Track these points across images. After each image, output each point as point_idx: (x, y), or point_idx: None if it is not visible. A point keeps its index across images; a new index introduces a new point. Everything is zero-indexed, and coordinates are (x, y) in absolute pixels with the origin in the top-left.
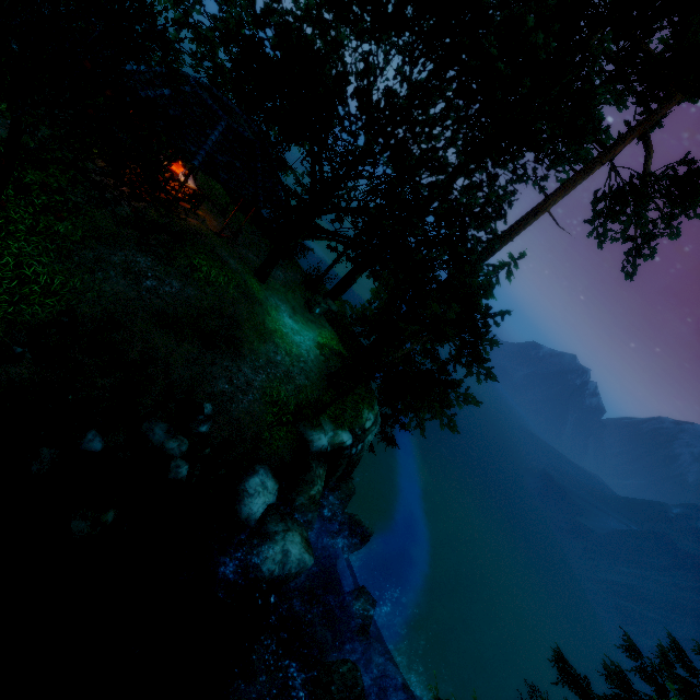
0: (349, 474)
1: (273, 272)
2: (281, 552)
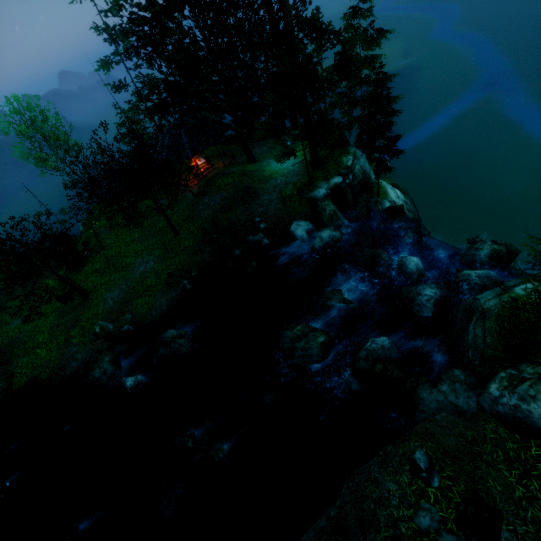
0: (363, 192)
1: (260, 152)
2: (319, 238)
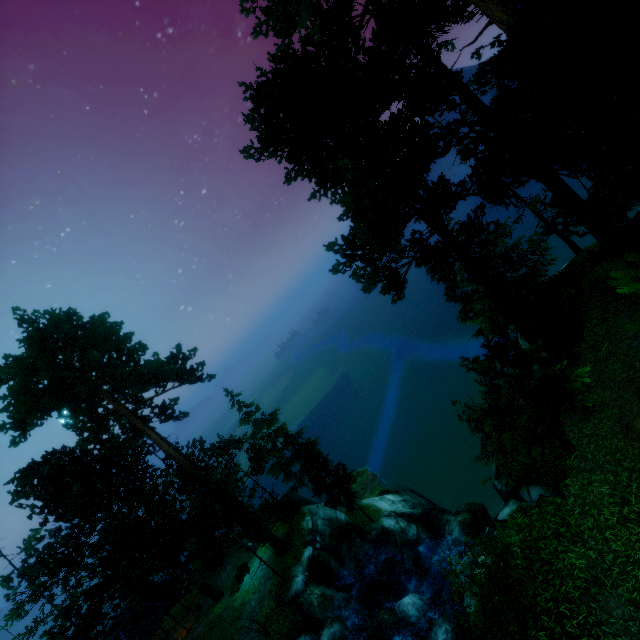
0: (342, 542)
1: (226, 575)
2: None
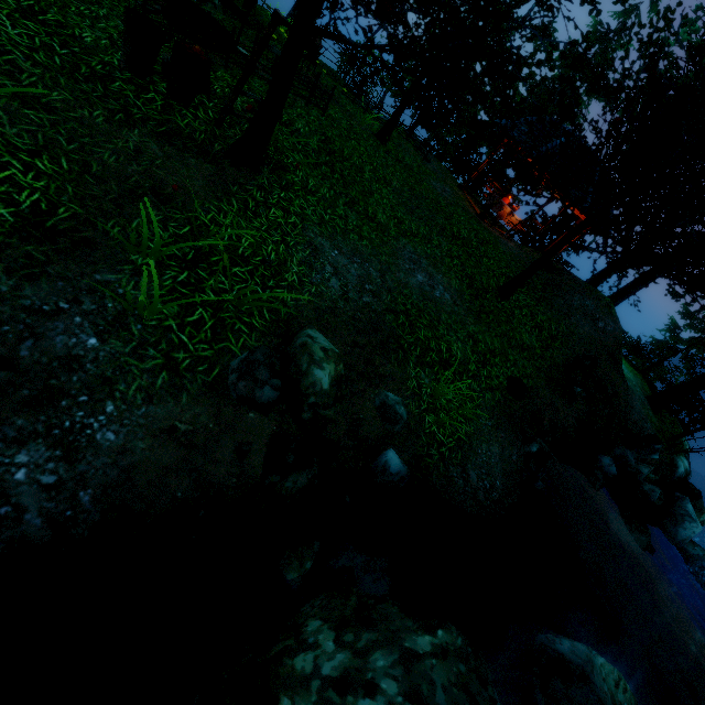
0: None
1: None
2: None
